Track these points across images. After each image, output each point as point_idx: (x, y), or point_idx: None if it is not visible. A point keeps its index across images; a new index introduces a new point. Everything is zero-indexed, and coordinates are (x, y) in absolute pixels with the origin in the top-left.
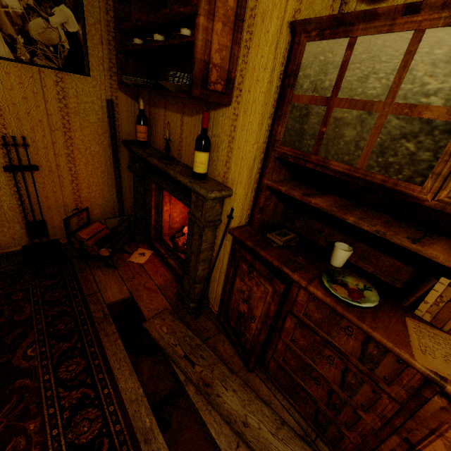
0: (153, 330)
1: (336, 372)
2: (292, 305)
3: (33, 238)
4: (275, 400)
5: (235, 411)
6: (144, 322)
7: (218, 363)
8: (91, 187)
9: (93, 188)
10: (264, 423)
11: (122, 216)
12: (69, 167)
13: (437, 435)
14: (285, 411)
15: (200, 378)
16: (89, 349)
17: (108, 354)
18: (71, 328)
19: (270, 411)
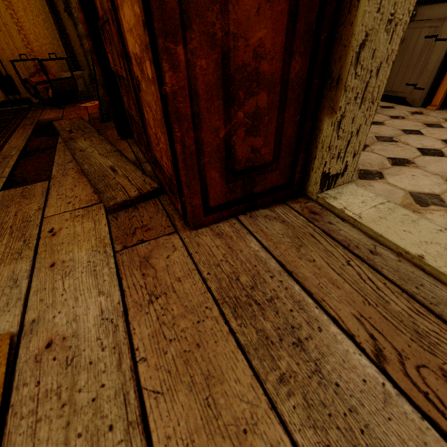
0: (57, 123)
1: (114, 49)
2: (98, 11)
3: (7, 93)
4: (129, 149)
5: (80, 147)
6: (55, 121)
7: (93, 133)
8: (39, 39)
9: (42, 41)
10: (99, 151)
11: (74, 71)
12: (10, 14)
13: (118, 5)
14: (131, 153)
15: (70, 137)
16: (4, 132)
17: (16, 134)
18: (2, 126)
19: (112, 147)
